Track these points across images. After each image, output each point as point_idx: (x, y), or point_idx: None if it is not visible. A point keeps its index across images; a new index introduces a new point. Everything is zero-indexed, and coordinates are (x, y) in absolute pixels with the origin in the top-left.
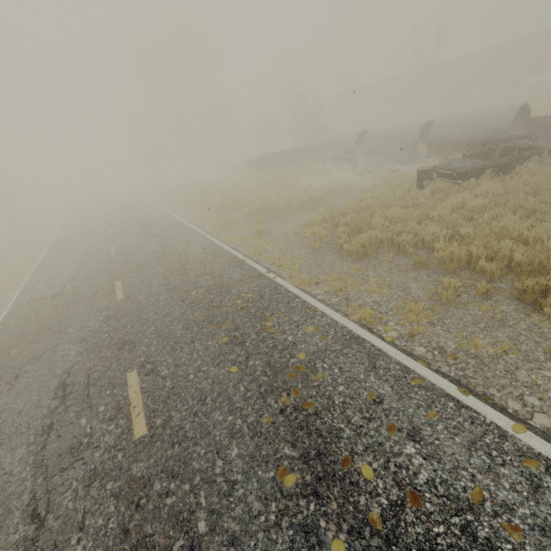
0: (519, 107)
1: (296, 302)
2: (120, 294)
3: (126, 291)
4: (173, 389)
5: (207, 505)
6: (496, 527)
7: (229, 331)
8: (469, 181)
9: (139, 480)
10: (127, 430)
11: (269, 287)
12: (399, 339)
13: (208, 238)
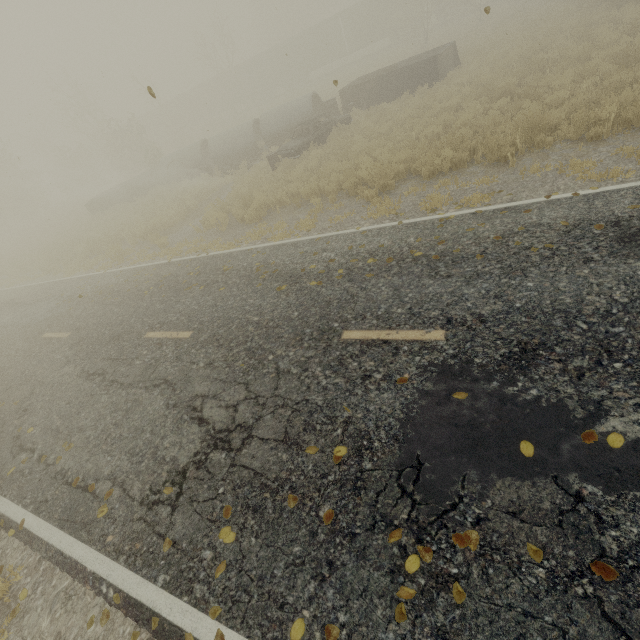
0: (311, 96)
1: (235, 253)
2: (63, 334)
3: (67, 330)
4: (190, 317)
5: (253, 315)
6: (358, 249)
7: (201, 285)
8: (304, 154)
9: (209, 338)
10: (179, 340)
11: (208, 259)
12: (304, 236)
13: (111, 271)
